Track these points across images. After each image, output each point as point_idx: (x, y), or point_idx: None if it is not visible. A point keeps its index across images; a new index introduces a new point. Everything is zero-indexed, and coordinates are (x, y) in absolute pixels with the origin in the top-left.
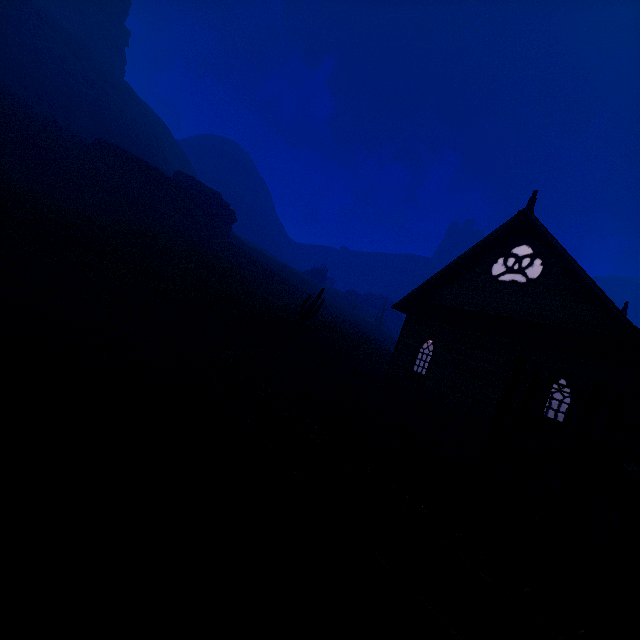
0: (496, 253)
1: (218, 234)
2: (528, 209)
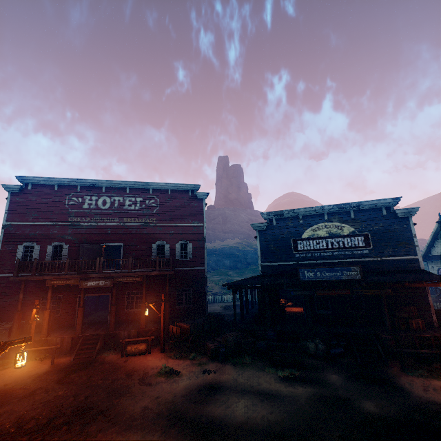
0: None
1: None
2: (439, 220)
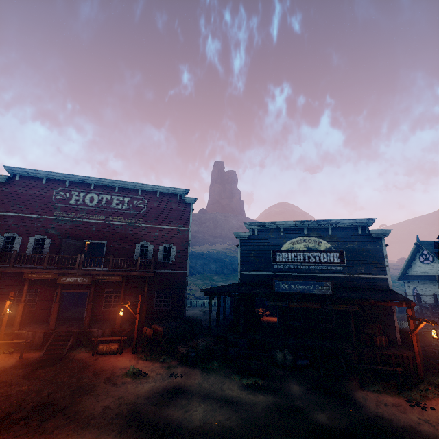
0: (418, 254)
1: None
2: (416, 241)
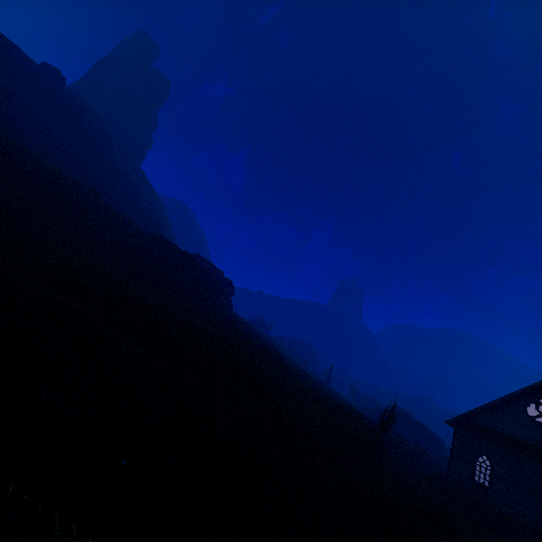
0: (526, 398)
1: (228, 309)
2: None
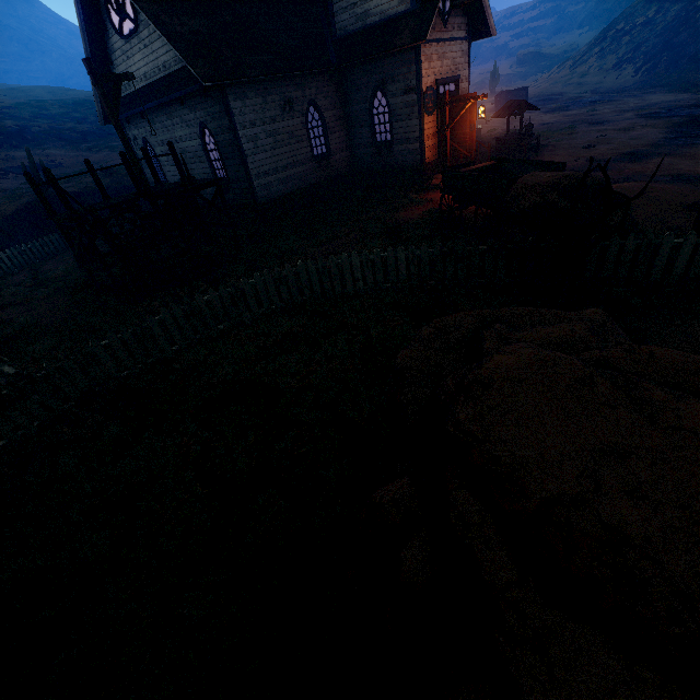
0: None
1: None
2: None
